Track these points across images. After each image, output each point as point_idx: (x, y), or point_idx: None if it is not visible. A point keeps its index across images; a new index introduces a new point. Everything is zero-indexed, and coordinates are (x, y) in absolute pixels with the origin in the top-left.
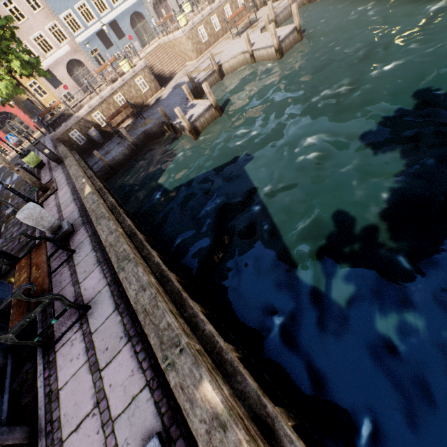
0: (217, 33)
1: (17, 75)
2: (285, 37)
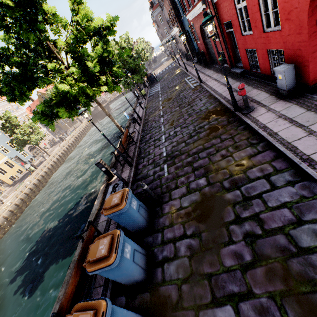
0: None
1: None
2: None
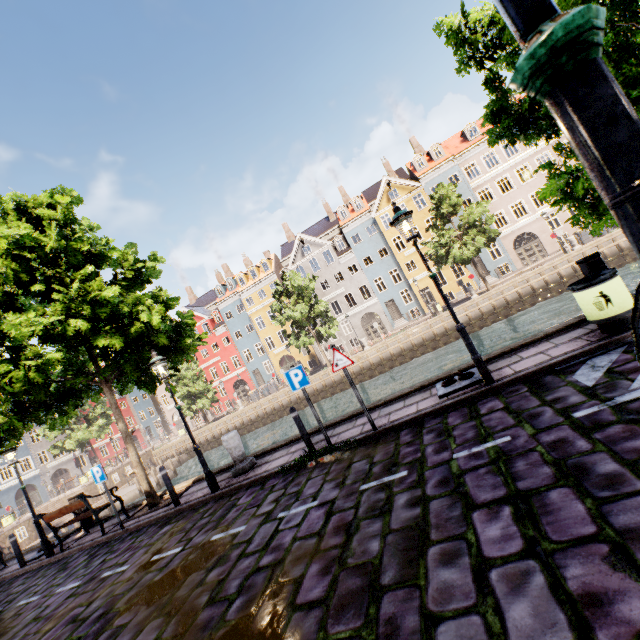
0: (117, 484)
1: None
2: None
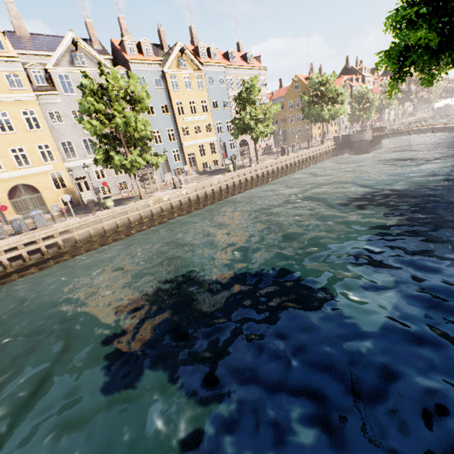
0: None
1: None
2: None
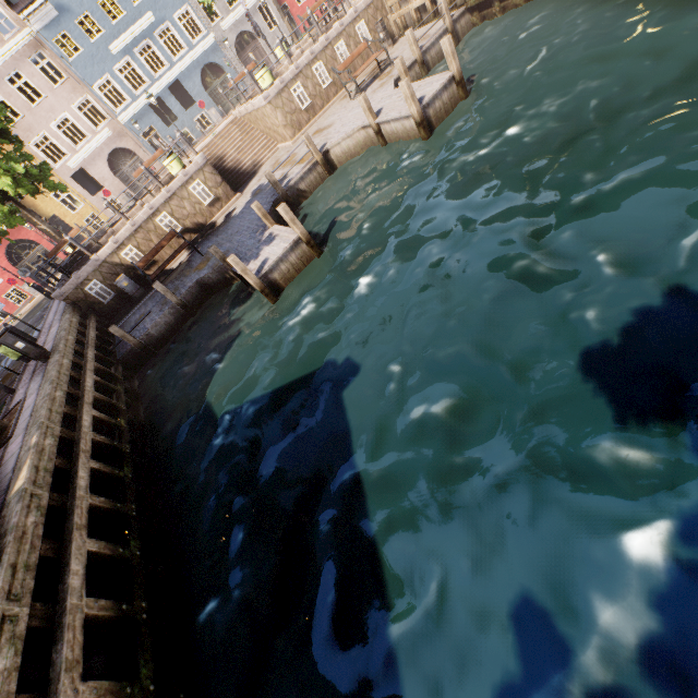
0: (326, 90)
1: (36, 183)
2: (433, 97)
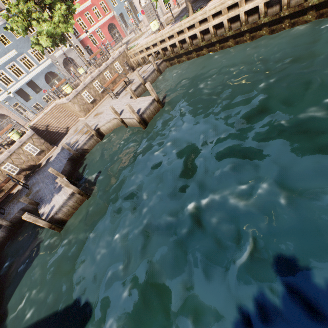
0: (101, 93)
1: None
2: (145, 109)
